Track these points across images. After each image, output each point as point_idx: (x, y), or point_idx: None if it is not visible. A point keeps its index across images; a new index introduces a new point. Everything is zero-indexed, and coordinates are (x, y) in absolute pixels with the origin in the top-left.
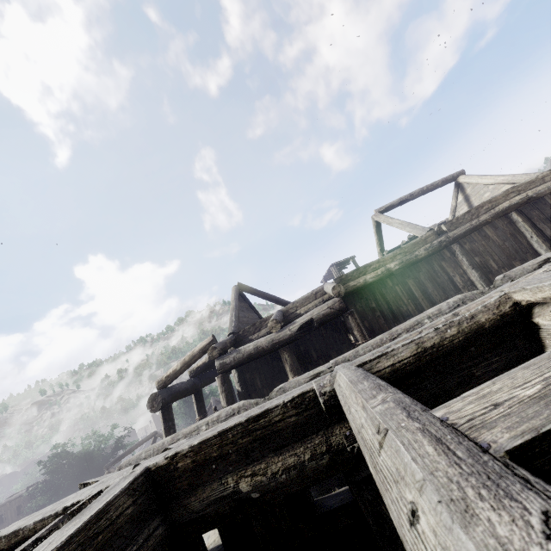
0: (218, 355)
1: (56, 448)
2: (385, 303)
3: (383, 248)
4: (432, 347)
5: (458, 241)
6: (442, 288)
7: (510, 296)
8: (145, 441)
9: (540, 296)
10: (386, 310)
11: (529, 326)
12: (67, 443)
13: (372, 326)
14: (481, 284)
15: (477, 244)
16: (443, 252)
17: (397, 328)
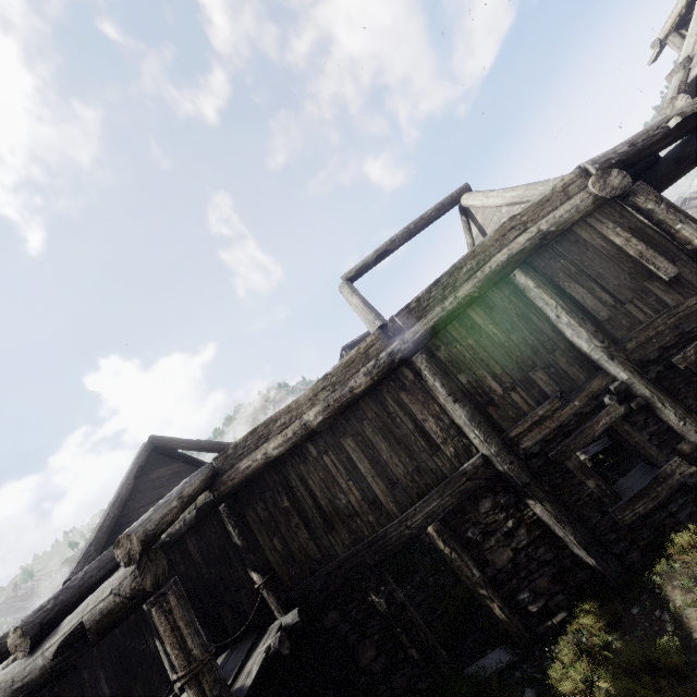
0: None
1: None
2: (307, 494)
3: None
4: None
5: (425, 345)
6: (407, 449)
7: None
8: None
9: None
10: (311, 508)
11: None
12: None
13: (287, 548)
14: (474, 433)
15: (460, 347)
16: (401, 373)
17: None
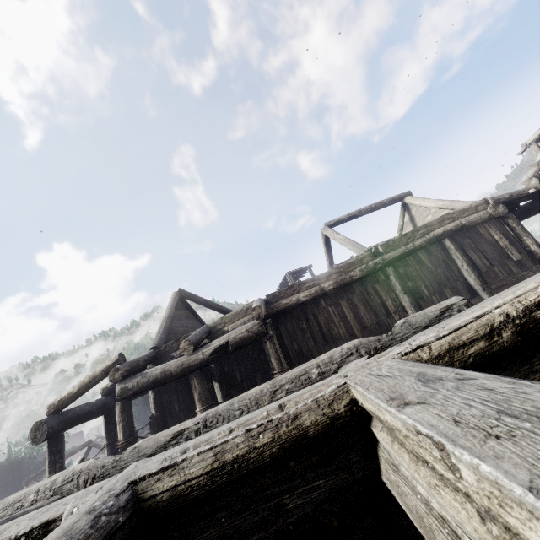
0: (120, 378)
1: None
2: (316, 324)
3: (332, 261)
4: (233, 462)
5: (393, 264)
6: (374, 312)
7: (350, 388)
8: (76, 451)
9: (368, 406)
10: (317, 332)
11: (369, 433)
12: None
13: (301, 348)
14: (412, 310)
15: (411, 269)
16: (378, 274)
17: (283, 376)
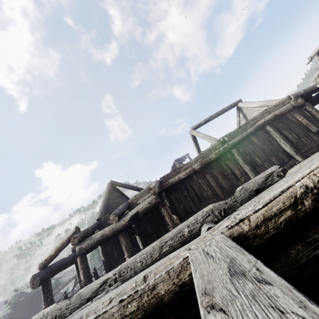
0: (77, 242)
1: (15, 291)
2: (193, 191)
3: (199, 150)
4: None
5: (235, 146)
6: (228, 178)
7: None
8: (68, 282)
9: None
10: (194, 196)
11: None
12: (23, 287)
13: (185, 208)
14: (251, 174)
15: (247, 148)
16: (227, 154)
17: (166, 235)
